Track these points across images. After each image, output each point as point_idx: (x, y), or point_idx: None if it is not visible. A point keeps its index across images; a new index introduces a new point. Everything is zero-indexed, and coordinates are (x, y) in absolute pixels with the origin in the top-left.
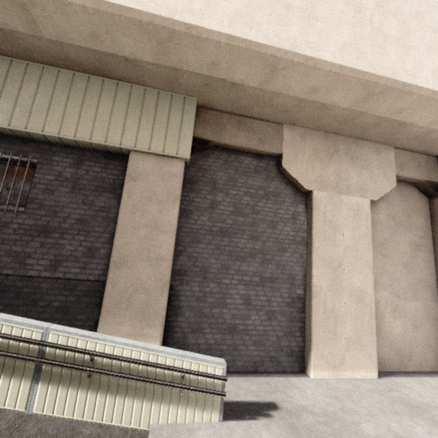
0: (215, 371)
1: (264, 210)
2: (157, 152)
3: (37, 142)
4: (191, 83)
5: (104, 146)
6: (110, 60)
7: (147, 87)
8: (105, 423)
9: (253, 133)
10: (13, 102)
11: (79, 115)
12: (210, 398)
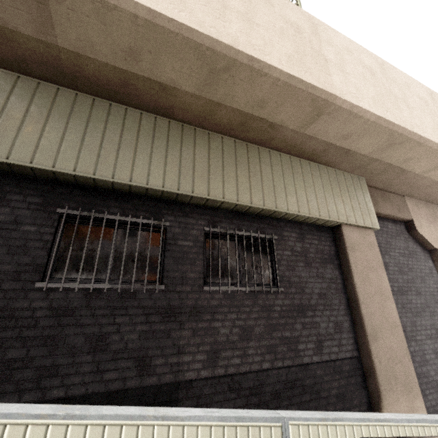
0: None
1: (413, 267)
2: (361, 224)
3: (267, 218)
4: (374, 169)
5: (326, 221)
6: (333, 151)
7: (335, 169)
8: None
9: (392, 204)
10: (259, 183)
11: (305, 194)
12: None
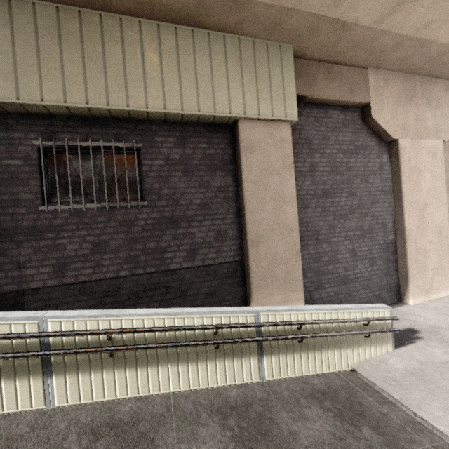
0: (385, 314)
1: (356, 165)
2: (267, 117)
3: (132, 121)
4: (296, 27)
5: (212, 117)
6: (213, 2)
7: (240, 36)
8: (318, 373)
9: (342, 82)
10: (101, 72)
11: (179, 81)
12: (384, 335)
